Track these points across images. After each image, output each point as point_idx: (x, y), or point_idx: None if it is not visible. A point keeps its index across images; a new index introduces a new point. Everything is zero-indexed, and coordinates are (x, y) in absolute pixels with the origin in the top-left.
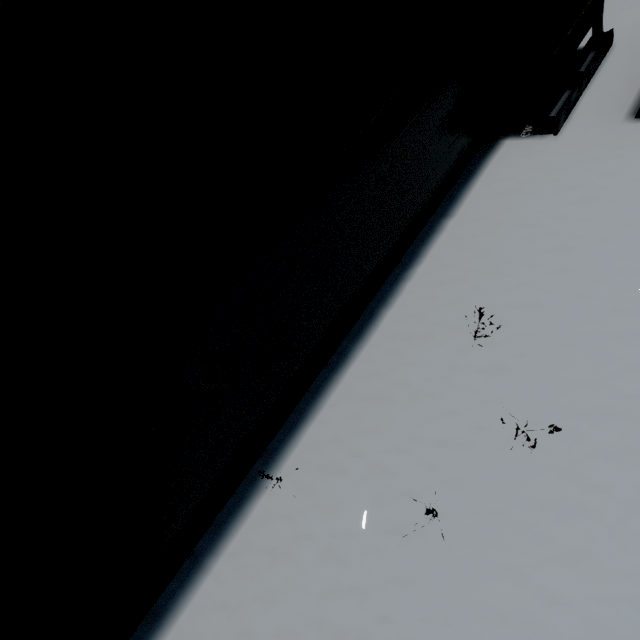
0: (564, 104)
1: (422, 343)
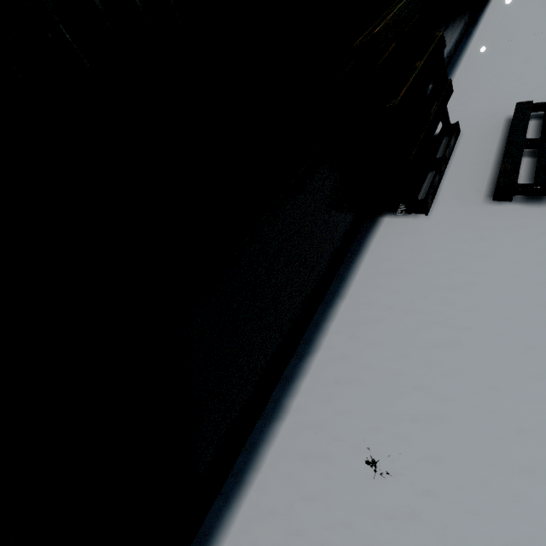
0: (429, 188)
1: (321, 466)
